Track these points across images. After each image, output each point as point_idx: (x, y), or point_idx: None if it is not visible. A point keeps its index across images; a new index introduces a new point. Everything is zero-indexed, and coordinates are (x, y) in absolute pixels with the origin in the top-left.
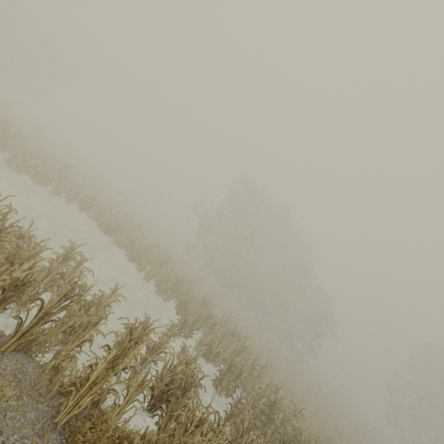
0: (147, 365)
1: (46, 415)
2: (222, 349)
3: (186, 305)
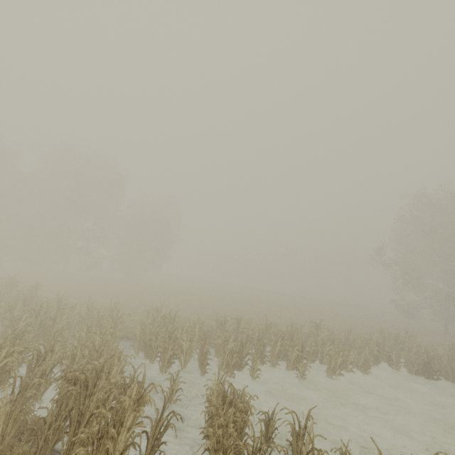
0: None
1: None
2: None
3: None
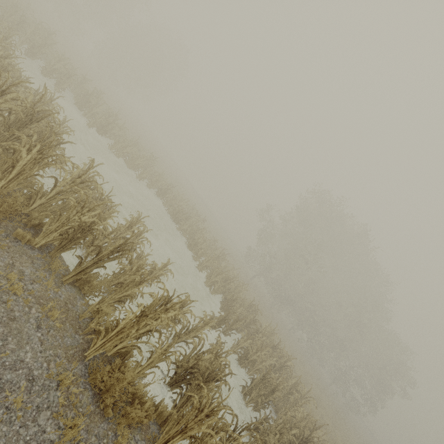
0: (177, 341)
1: (80, 346)
2: (259, 358)
3: (231, 303)
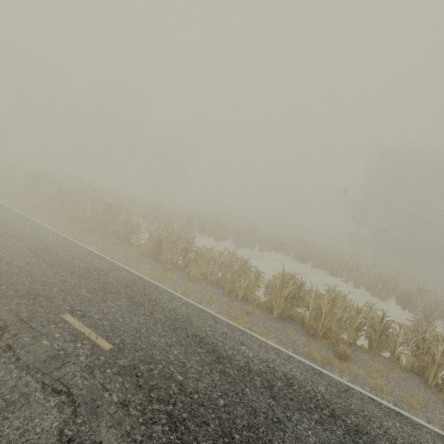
0: None
1: (420, 381)
2: None
3: (407, 300)
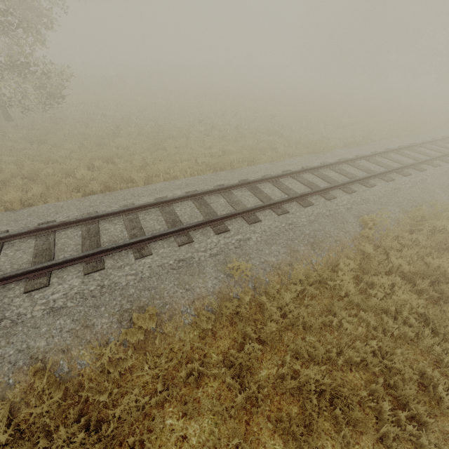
0: None
1: None
2: None
3: None
